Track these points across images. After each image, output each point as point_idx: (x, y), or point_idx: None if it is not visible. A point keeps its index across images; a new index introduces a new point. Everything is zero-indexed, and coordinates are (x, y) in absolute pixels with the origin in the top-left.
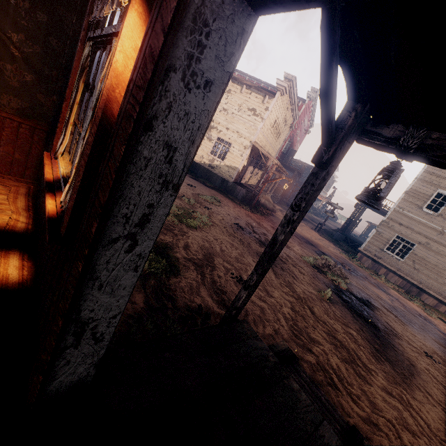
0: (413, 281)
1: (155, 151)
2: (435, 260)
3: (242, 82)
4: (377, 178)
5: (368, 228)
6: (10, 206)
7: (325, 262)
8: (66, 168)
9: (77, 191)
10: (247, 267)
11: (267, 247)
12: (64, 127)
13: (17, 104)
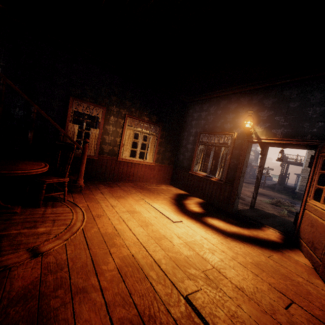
0: None
1: (245, 162)
2: None
3: None
4: (279, 154)
5: (298, 178)
6: (178, 189)
7: (276, 200)
8: (203, 173)
9: (226, 173)
10: (238, 207)
11: (256, 181)
12: (196, 164)
13: (167, 162)
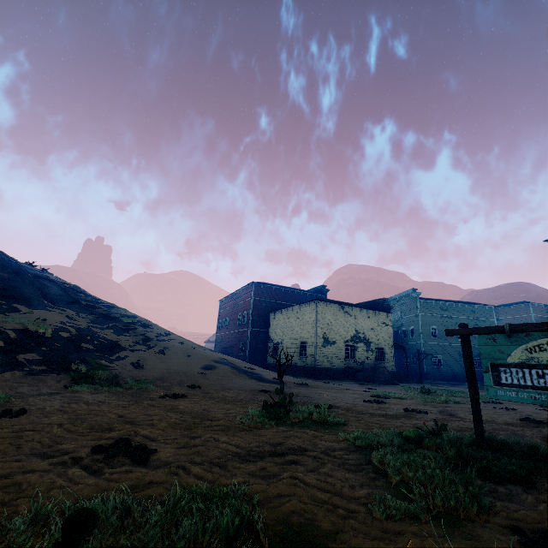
0: (452, 374)
1: None
2: (451, 359)
3: (376, 310)
4: None
5: None
6: None
7: None
8: None
9: None
10: None
11: None
12: None
13: None
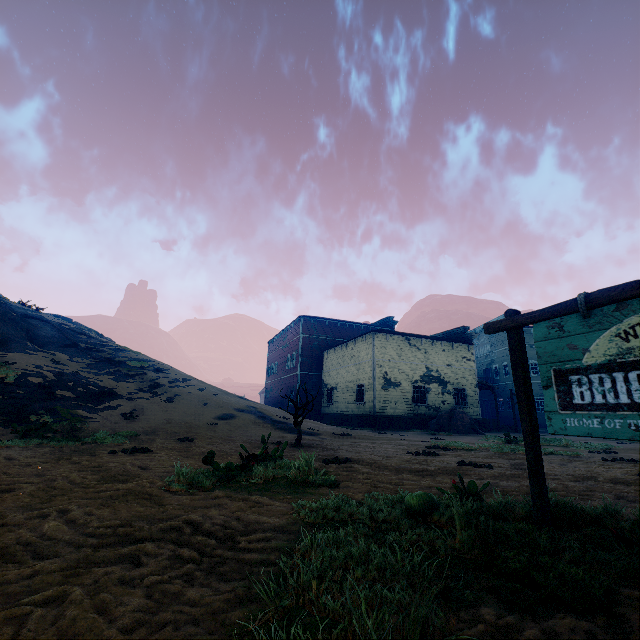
0: None
1: None
2: None
3: (452, 341)
4: None
5: None
6: None
7: None
8: None
9: None
10: None
11: None
12: None
13: None
